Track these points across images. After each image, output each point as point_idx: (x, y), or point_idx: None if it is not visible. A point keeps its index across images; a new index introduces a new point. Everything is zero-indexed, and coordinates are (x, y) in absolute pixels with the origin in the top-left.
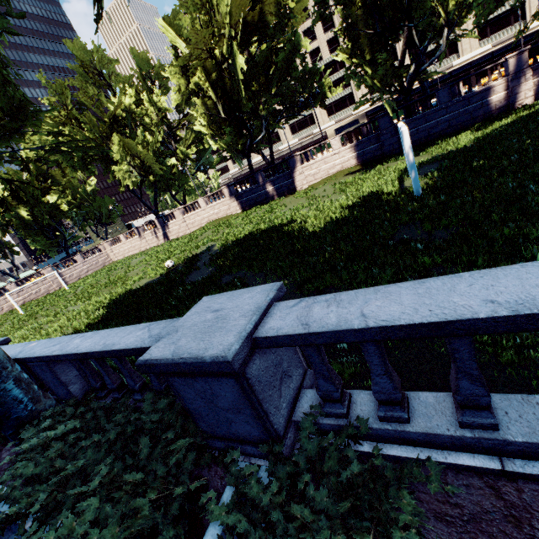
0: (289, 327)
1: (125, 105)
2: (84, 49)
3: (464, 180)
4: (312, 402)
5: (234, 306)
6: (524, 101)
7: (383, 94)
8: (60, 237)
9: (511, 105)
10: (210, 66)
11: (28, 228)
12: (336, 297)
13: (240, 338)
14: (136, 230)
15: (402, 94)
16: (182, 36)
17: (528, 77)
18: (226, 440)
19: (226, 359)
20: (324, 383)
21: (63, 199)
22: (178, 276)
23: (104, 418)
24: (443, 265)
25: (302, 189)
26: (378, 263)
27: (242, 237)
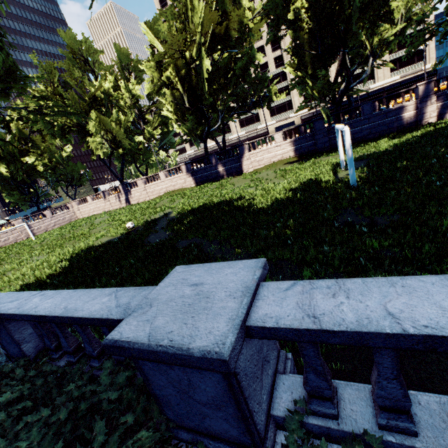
0: (291, 317)
1: (105, 89)
2: (75, 39)
3: (393, 176)
4: (291, 393)
5: (216, 282)
6: (429, 120)
7: (319, 103)
8: (33, 193)
9: (419, 122)
10: (181, 65)
11: (5, 183)
12: (340, 285)
13: (234, 328)
14: (102, 193)
15: (335, 104)
16: (159, 38)
17: (433, 101)
18: (195, 432)
19: (221, 356)
20: (315, 378)
21: (40, 161)
22: (138, 237)
23: (56, 388)
24: (390, 249)
25: (248, 172)
26: (327, 241)
27: (196, 207)
